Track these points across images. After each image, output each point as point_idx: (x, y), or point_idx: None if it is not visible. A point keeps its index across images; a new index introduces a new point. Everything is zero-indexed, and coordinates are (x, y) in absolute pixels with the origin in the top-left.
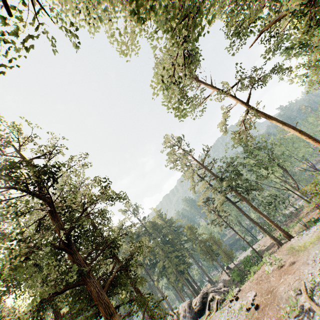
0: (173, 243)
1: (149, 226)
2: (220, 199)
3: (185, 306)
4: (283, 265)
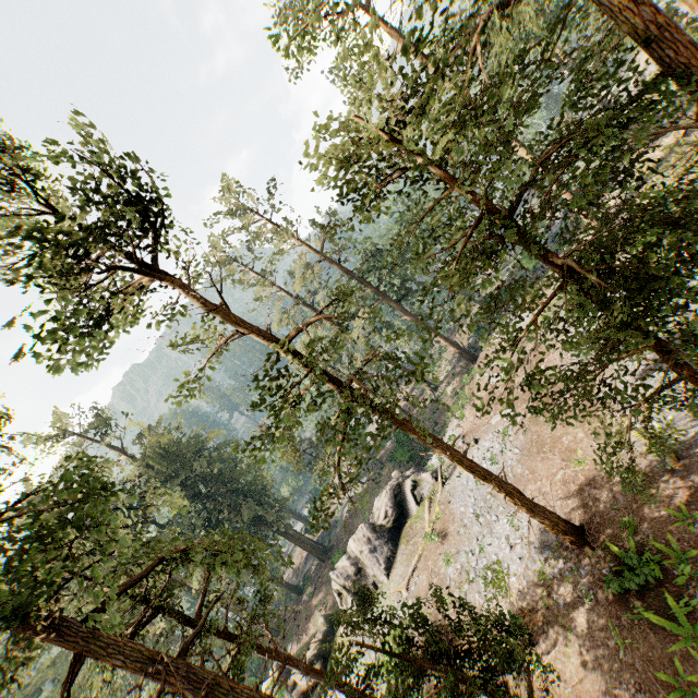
0: (236, 474)
1: (155, 459)
2: (371, 316)
3: (366, 534)
4: (525, 358)
